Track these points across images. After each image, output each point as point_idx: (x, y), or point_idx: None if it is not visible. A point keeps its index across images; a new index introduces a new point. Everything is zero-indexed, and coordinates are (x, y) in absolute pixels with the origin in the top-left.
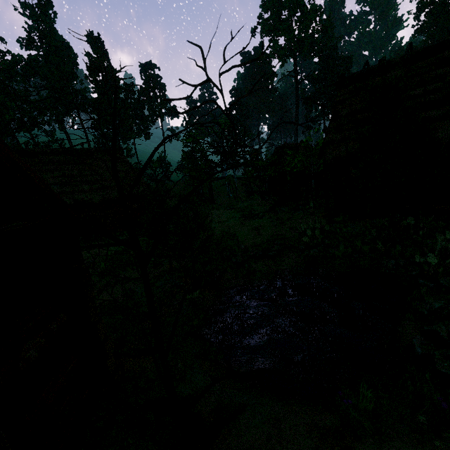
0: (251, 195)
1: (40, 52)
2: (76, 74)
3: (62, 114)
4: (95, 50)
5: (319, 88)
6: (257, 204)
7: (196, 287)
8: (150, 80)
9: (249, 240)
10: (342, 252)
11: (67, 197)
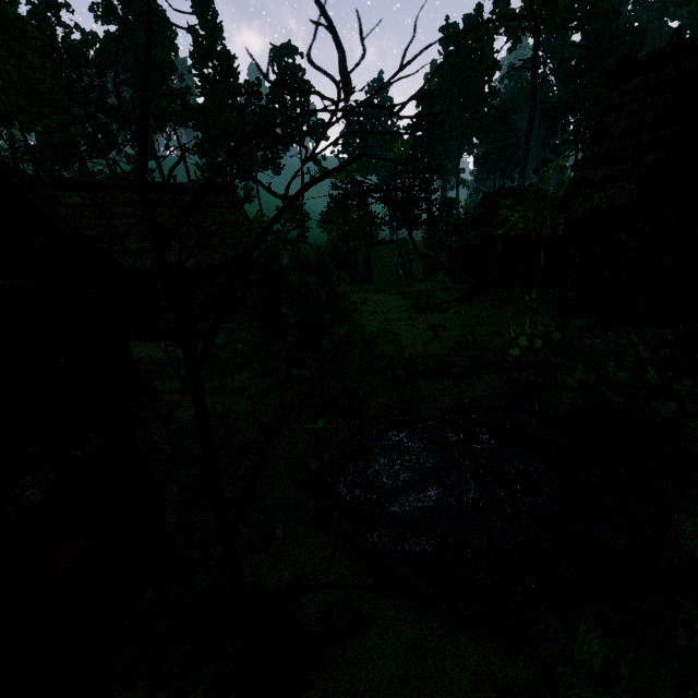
0: (433, 273)
1: (122, 27)
2: (174, 65)
3: (151, 130)
4: (203, 23)
5: (575, 92)
6: (441, 288)
7: (323, 413)
8: (287, 75)
9: (419, 345)
10: (579, 379)
11: (147, 258)
